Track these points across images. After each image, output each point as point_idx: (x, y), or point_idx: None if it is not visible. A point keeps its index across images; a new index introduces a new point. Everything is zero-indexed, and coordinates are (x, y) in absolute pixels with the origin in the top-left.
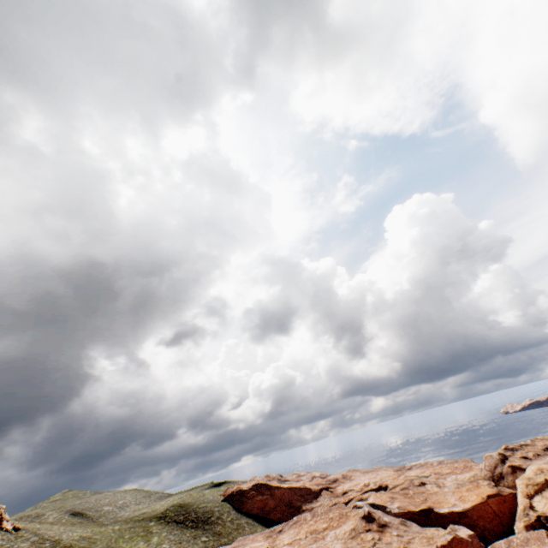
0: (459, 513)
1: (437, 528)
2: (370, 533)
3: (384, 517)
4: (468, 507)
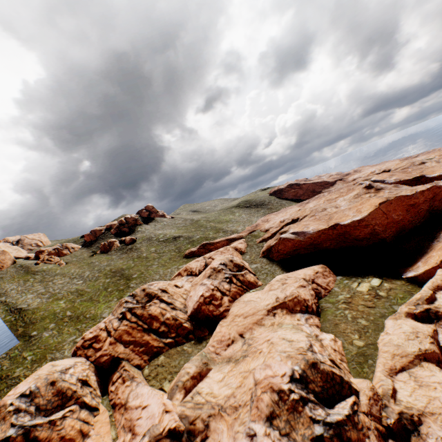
0: None
1: (423, 186)
2: (368, 194)
3: (381, 185)
4: None
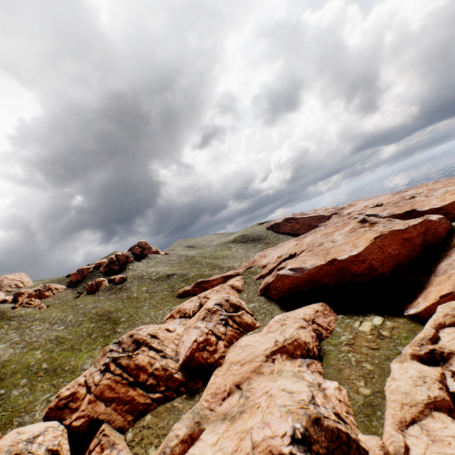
0: (437, 209)
1: (415, 219)
2: (363, 228)
3: (375, 219)
4: (446, 204)
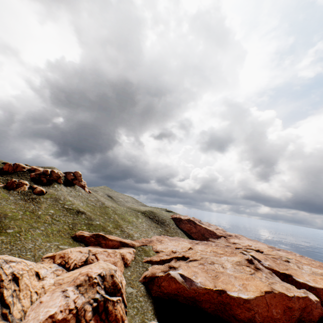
0: (310, 286)
1: (291, 286)
2: (248, 268)
3: (260, 265)
4: (319, 287)
